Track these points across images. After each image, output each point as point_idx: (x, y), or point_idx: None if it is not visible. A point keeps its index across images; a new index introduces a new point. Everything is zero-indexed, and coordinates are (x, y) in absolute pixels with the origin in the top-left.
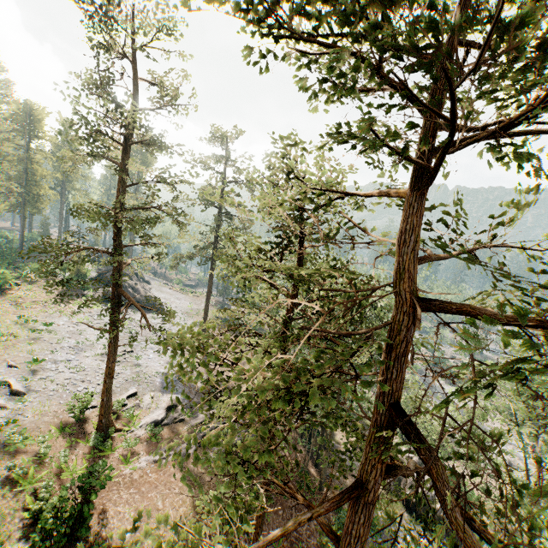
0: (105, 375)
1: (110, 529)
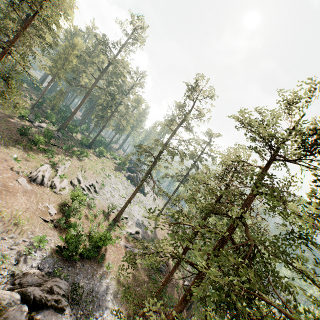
0: (128, 200)
1: (106, 254)
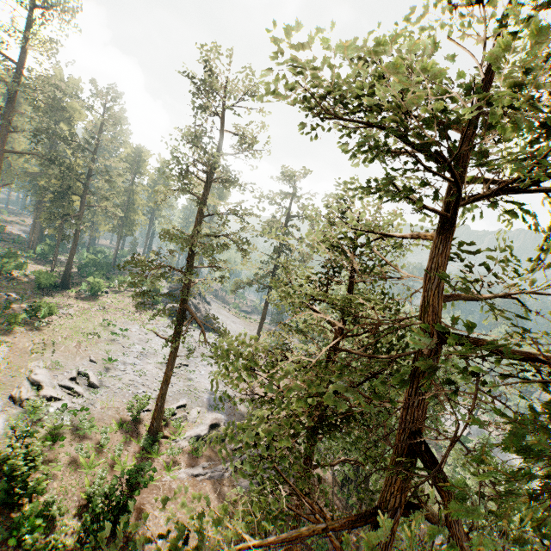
0: (163, 381)
1: (146, 531)
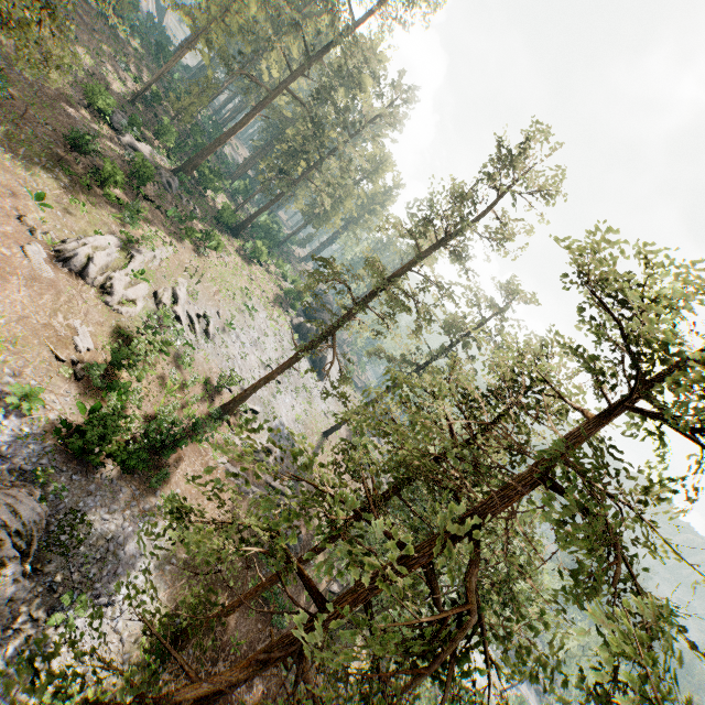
0: (265, 377)
1: (175, 474)
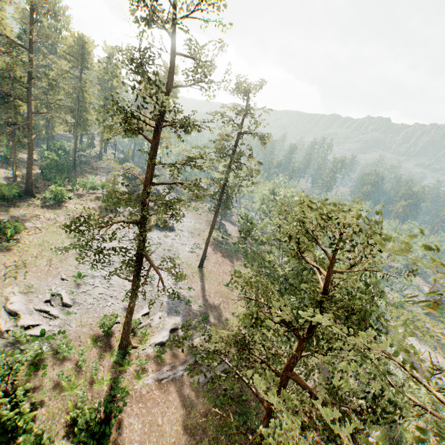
0: (127, 312)
1: (124, 438)
